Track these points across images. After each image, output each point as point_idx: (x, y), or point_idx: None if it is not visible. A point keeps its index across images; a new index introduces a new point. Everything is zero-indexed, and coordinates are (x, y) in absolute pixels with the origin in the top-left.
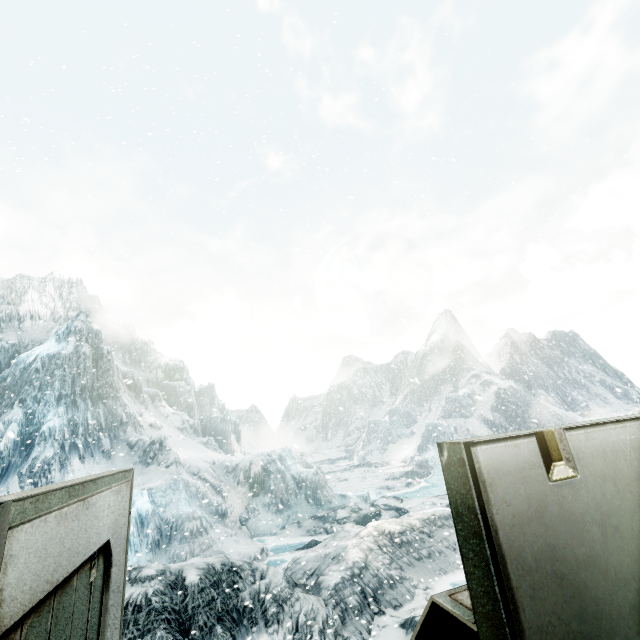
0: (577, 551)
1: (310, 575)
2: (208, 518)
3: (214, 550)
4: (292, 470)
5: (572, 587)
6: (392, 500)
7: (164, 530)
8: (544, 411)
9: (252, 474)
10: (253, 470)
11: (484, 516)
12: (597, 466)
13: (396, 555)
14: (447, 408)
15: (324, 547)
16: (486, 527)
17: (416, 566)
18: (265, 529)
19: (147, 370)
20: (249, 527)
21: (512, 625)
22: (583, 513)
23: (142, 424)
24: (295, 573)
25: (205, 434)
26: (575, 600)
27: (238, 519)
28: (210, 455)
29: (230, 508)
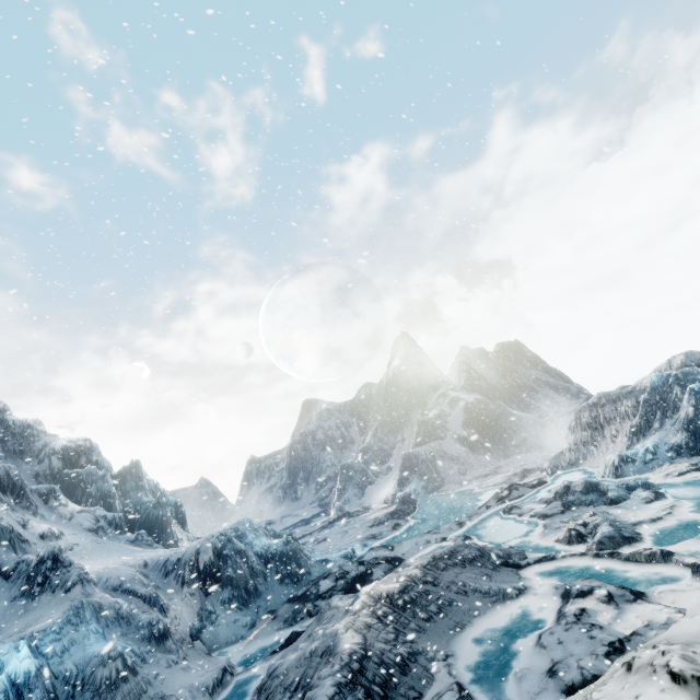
0: None
1: (293, 691)
2: (137, 649)
3: (149, 696)
4: (256, 546)
5: None
6: (382, 550)
7: (62, 693)
8: (511, 417)
9: (201, 566)
10: (202, 560)
11: None
12: None
13: (401, 623)
14: (420, 434)
15: (308, 639)
16: None
17: (427, 630)
18: (228, 636)
19: (35, 461)
20: (205, 640)
21: None
22: None
23: (27, 538)
24: (272, 695)
25: (134, 528)
26: None
27: (188, 633)
28: (140, 555)
29: (174, 622)
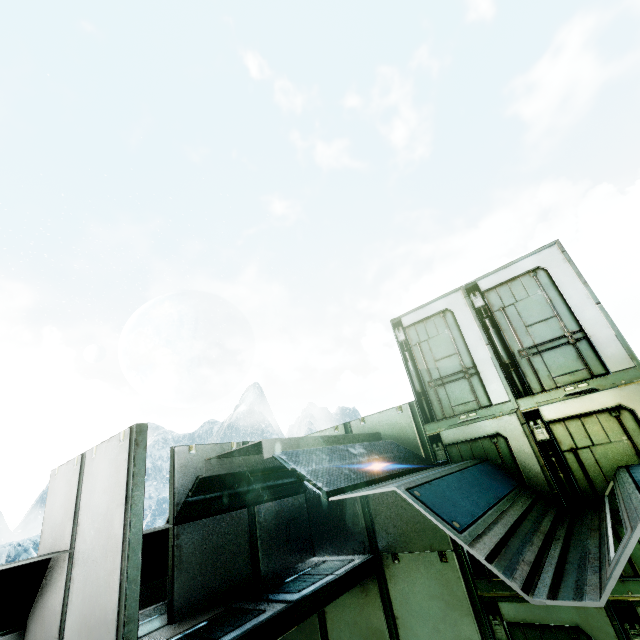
0: (190, 464)
1: None
2: None
3: None
4: None
5: (187, 469)
6: None
7: None
8: None
9: None
10: None
11: (174, 457)
12: (200, 451)
13: None
14: None
15: None
16: (174, 459)
17: None
18: None
19: None
20: None
21: (174, 472)
22: (194, 459)
23: None
24: None
25: None
26: (187, 471)
27: None
28: None
29: None
